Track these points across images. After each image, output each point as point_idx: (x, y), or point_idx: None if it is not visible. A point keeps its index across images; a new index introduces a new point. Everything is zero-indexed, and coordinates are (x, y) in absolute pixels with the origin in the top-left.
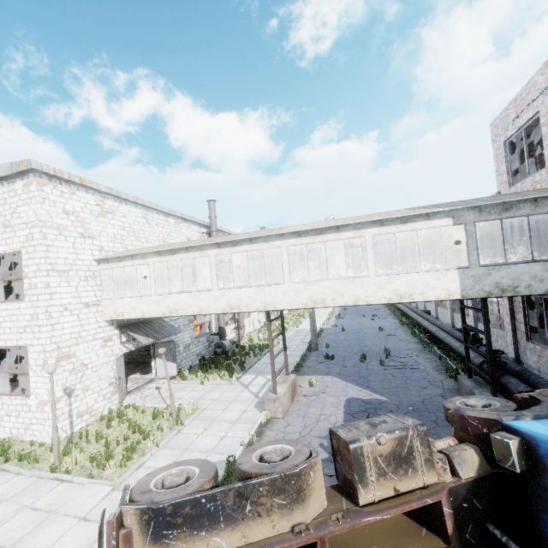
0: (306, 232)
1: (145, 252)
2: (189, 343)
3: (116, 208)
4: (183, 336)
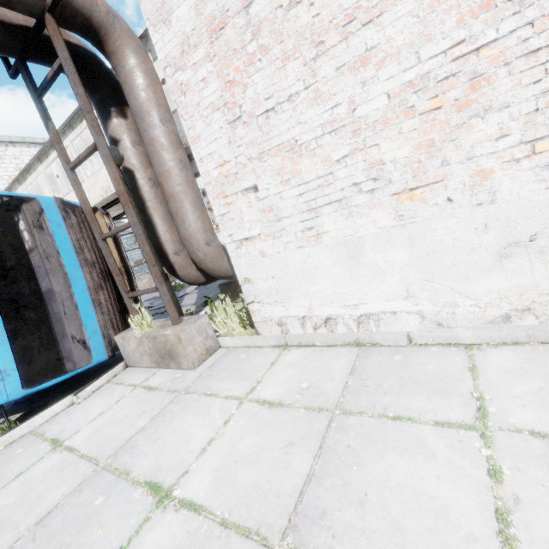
0: (75, 122)
1: (9, 184)
2: (141, 259)
3: (4, 152)
4: (131, 254)
